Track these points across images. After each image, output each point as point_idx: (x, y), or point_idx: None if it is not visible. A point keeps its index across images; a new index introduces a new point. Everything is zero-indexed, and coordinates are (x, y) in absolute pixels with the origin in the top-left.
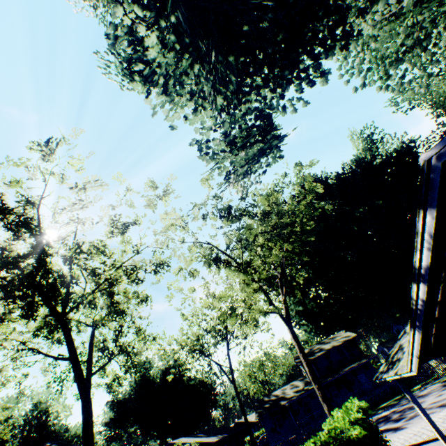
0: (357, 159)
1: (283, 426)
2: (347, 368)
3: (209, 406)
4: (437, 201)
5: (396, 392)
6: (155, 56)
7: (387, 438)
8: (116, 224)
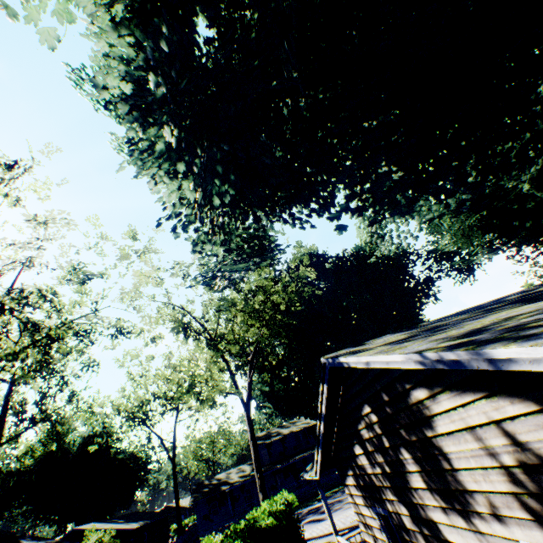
0: (358, 250)
1: (219, 513)
2: (298, 457)
3: (136, 486)
4: (328, 382)
5: (337, 484)
6: (172, 210)
7: (309, 528)
8: (77, 272)
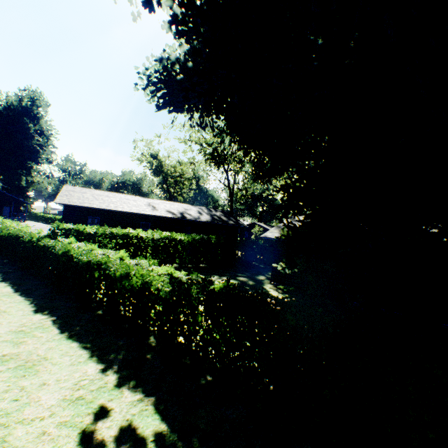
0: None
1: None
2: None
3: None
4: None
5: None
6: None
7: None
8: None
